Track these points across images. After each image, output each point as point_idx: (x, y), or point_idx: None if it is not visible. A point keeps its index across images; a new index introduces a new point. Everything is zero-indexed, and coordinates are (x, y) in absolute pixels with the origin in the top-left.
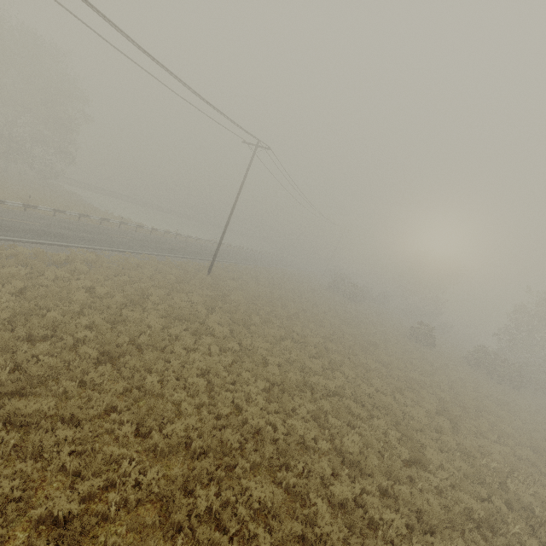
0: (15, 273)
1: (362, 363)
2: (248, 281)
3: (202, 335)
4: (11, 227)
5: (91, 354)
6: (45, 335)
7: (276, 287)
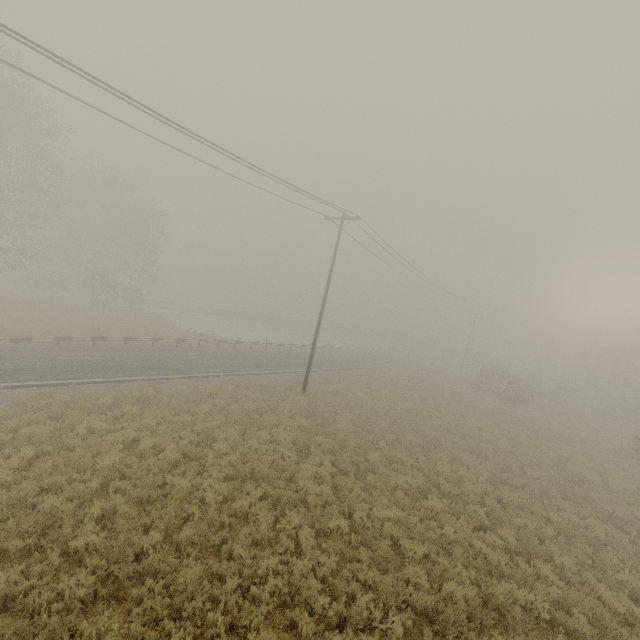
0: (33, 434)
1: (575, 528)
2: (359, 393)
3: (286, 508)
4: (66, 367)
5: (77, 590)
6: (27, 547)
7: (399, 398)
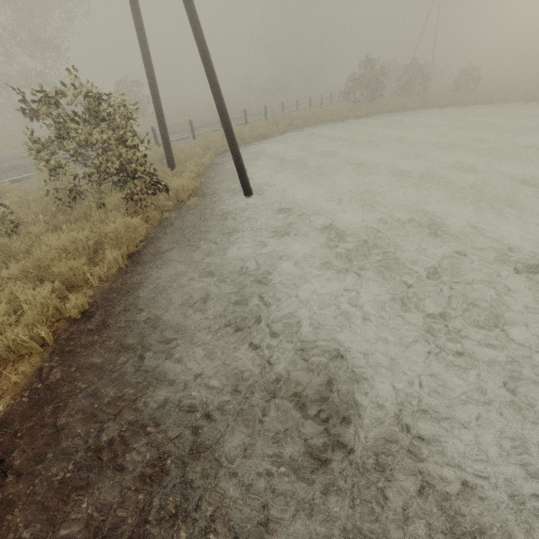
0: None
1: None
2: None
3: None
4: None
5: None
6: None
7: None
